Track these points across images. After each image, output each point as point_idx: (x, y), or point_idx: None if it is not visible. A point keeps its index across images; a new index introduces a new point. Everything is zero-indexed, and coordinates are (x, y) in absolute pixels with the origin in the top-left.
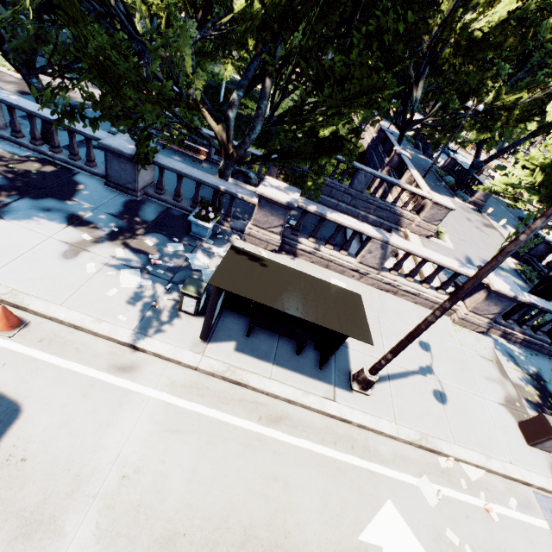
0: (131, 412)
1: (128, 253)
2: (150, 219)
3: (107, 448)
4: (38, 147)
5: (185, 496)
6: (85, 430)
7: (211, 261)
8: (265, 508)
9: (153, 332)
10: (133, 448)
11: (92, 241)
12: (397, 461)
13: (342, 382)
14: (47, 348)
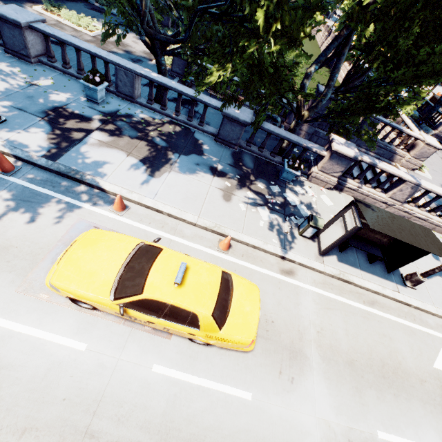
0: (304, 298)
1: (253, 195)
2: (251, 167)
3: (303, 317)
4: (165, 111)
5: (348, 342)
6: (289, 307)
7: (298, 199)
8: (385, 350)
9: (294, 250)
10: (314, 317)
11: (232, 186)
12: (439, 328)
13: (399, 281)
14: (247, 261)
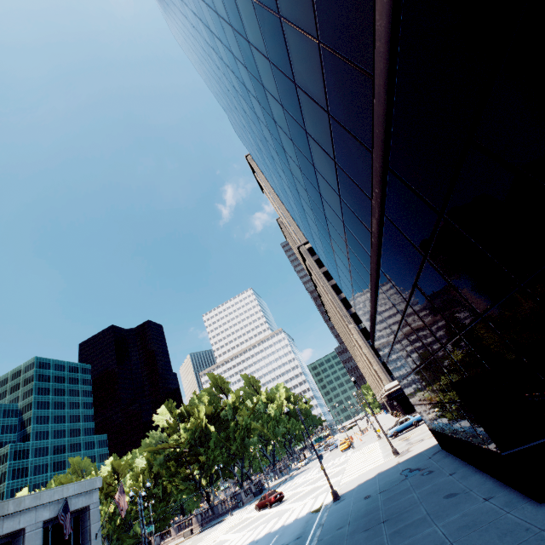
0: None
1: None
2: None
3: None
4: None
5: None
6: None
7: None
8: None
9: None
10: None
11: None
12: None
13: None
14: None
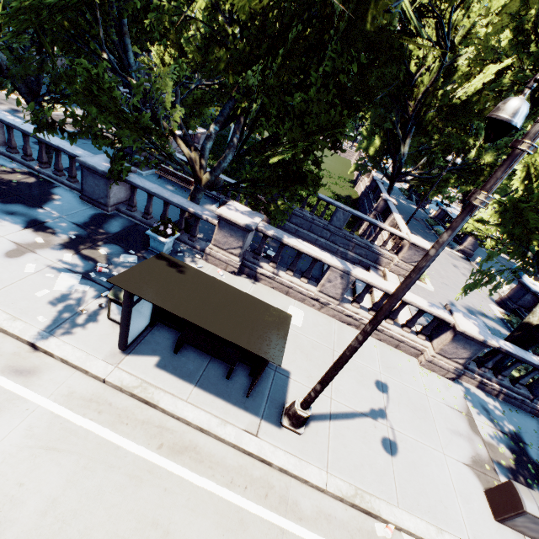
0: (8, 421)
1: (76, 258)
2: (113, 231)
3: None
4: (28, 162)
5: (30, 532)
6: None
7: None
8: None
9: (70, 337)
10: None
11: (44, 244)
12: (319, 521)
13: (272, 415)
14: None
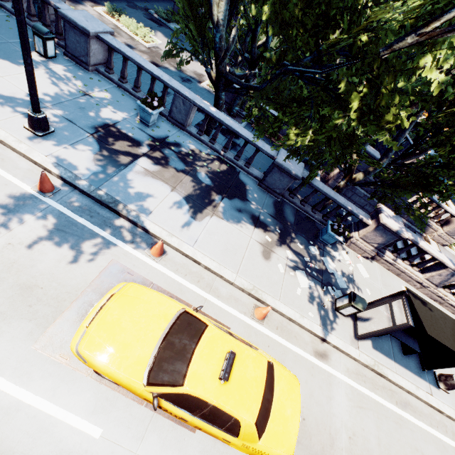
0: (336, 390)
1: (292, 254)
2: (292, 221)
3: (335, 416)
4: (213, 145)
5: None
6: (322, 401)
7: (336, 265)
8: None
9: (329, 328)
10: (346, 417)
11: (272, 242)
12: None
13: (432, 380)
14: (282, 335)
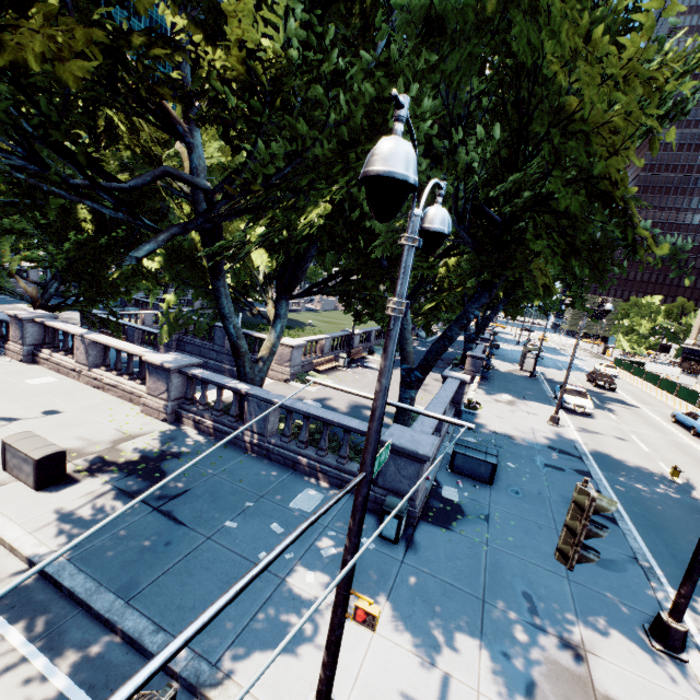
0: None
1: None
2: None
3: None
4: None
5: None
6: None
7: None
8: None
9: None
10: None
11: None
12: None
13: None
14: None
